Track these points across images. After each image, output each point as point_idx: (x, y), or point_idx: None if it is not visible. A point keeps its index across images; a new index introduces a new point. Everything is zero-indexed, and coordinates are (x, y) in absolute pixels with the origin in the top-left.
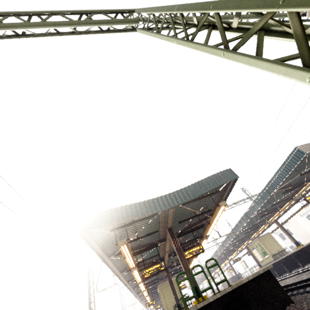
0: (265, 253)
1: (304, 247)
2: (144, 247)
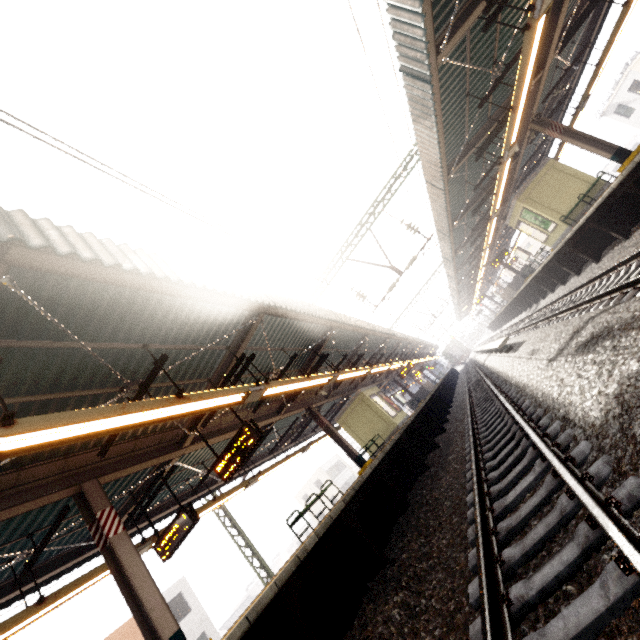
0: (545, 221)
1: (618, 185)
2: (142, 494)
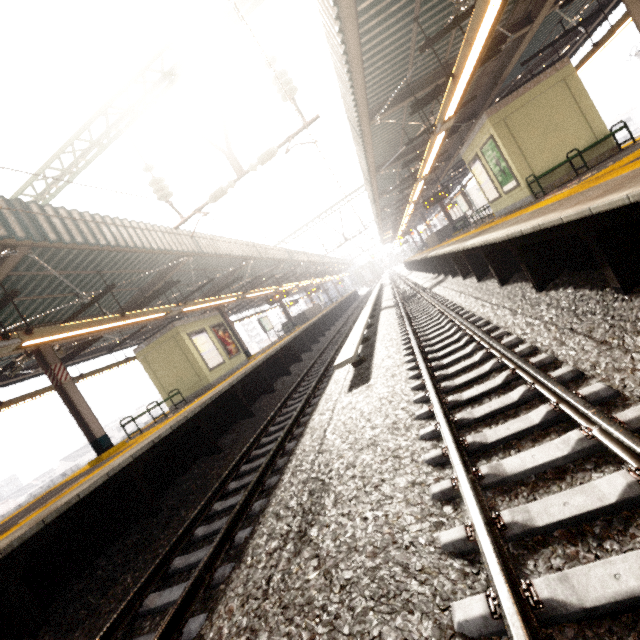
0: (508, 173)
1: None
2: None
